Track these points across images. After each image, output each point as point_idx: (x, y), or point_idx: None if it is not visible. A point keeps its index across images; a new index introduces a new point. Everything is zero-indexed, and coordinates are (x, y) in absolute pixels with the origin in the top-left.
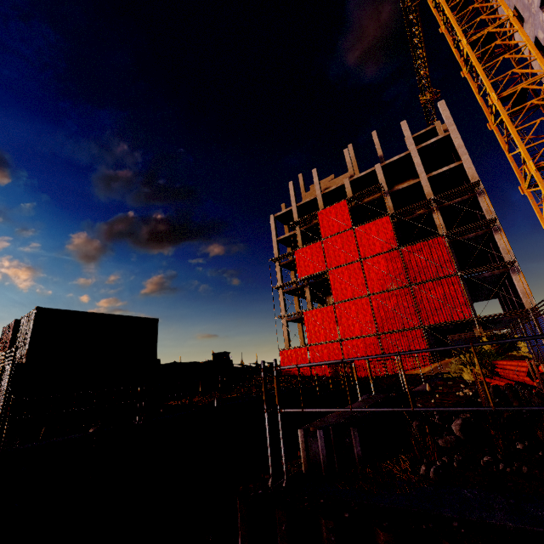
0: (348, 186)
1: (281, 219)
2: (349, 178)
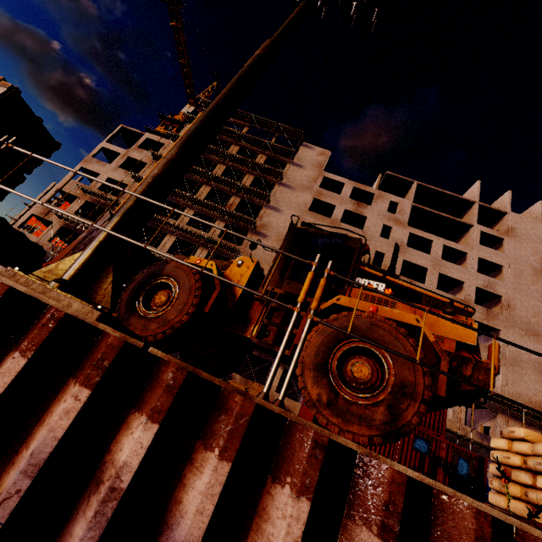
0: None
1: None
2: None
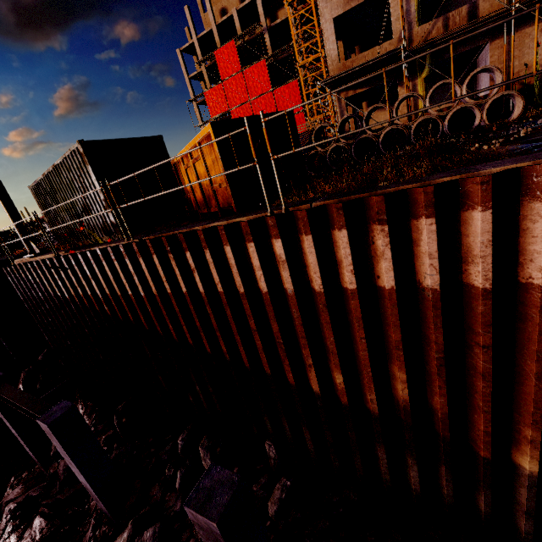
0: (236, 18)
1: (188, 52)
2: None
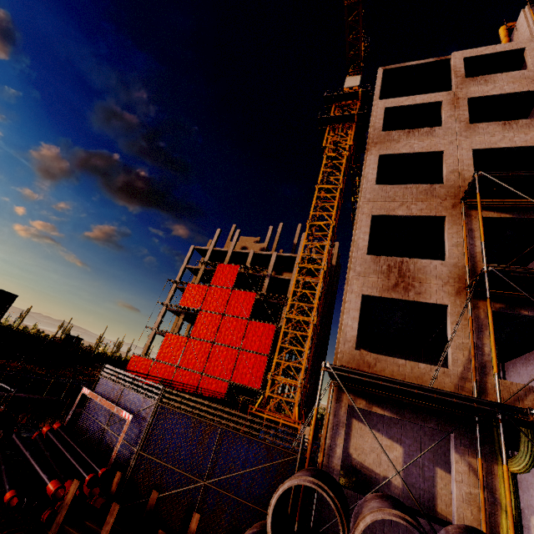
0: (251, 256)
1: (200, 252)
2: (262, 248)
